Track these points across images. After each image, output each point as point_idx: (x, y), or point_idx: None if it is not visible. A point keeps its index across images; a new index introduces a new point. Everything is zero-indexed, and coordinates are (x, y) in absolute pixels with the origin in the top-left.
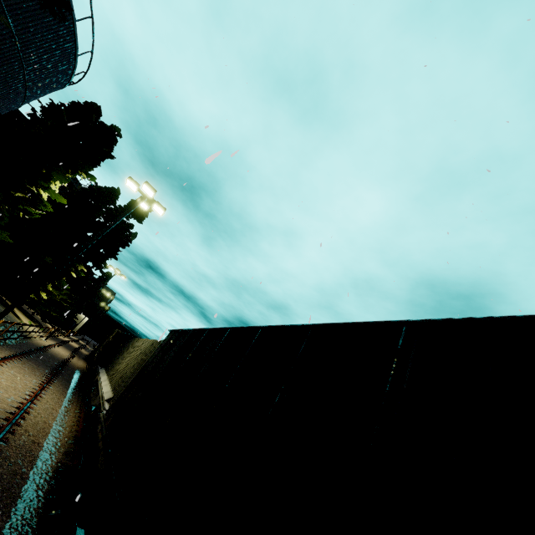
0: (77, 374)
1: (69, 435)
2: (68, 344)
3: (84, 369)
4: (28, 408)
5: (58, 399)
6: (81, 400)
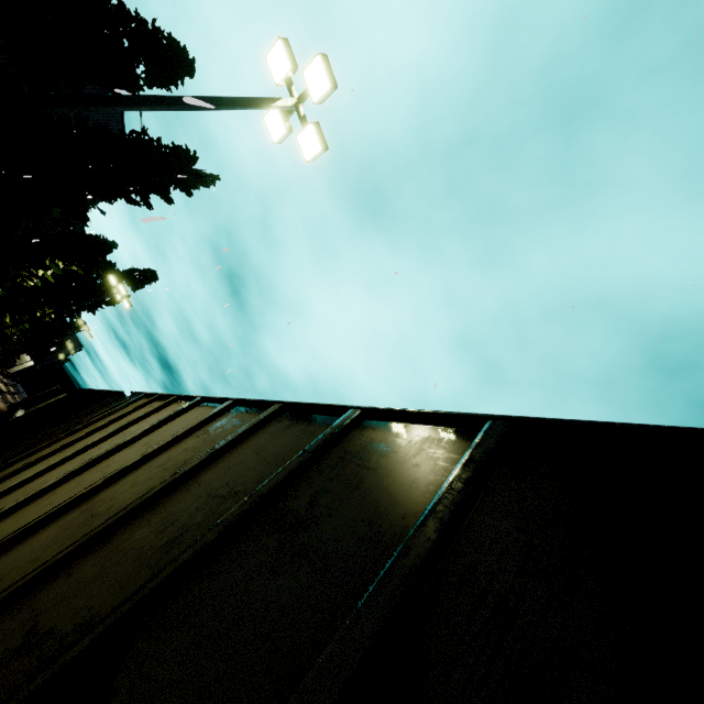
0: None
1: None
2: None
3: (4, 411)
4: None
5: None
6: None
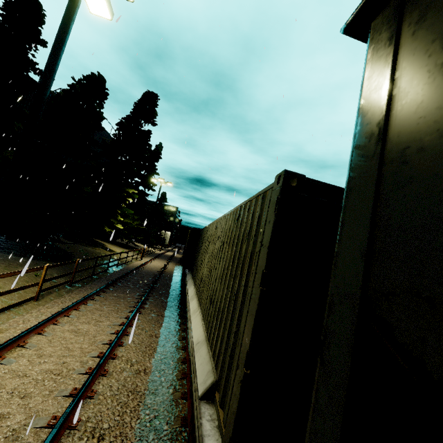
0: (174, 280)
1: None
2: (164, 255)
3: (180, 272)
4: (66, 430)
5: (149, 337)
6: (182, 319)
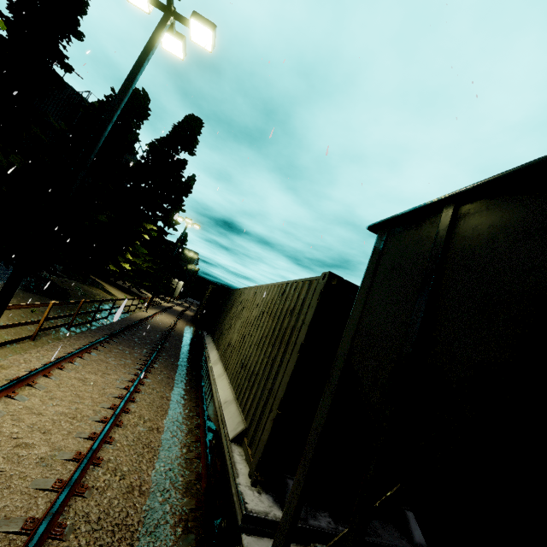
0: (185, 342)
1: (185, 504)
2: (172, 310)
3: (192, 333)
4: (91, 466)
5: (160, 398)
6: (195, 385)
